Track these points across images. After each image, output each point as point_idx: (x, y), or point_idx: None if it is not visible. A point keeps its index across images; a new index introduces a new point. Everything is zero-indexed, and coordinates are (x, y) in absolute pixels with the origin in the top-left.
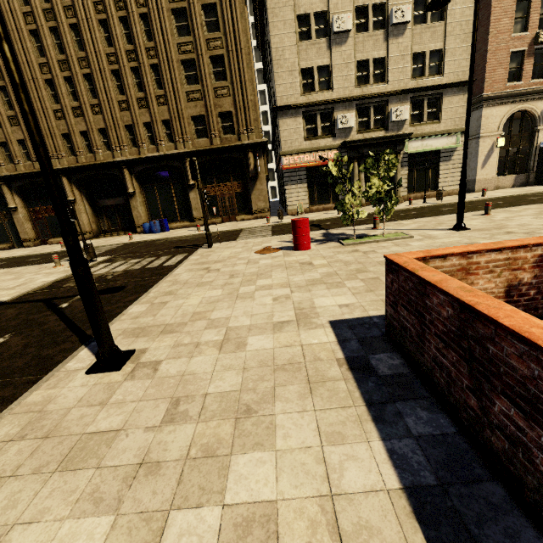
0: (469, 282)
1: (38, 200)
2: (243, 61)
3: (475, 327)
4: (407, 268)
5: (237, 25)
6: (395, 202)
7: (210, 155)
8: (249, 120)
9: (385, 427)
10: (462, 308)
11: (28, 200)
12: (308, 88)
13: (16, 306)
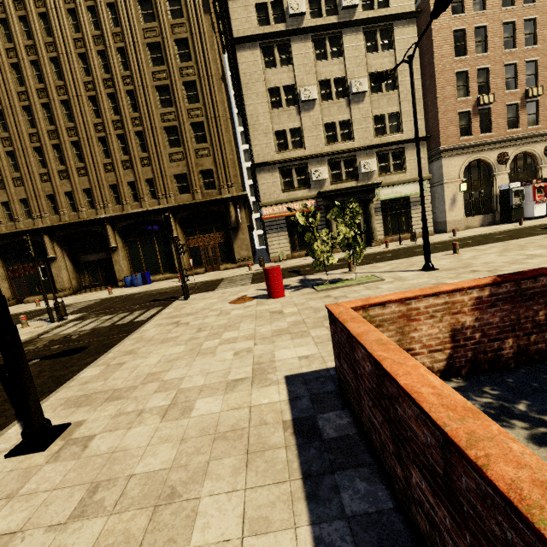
0: (412, 328)
1: (17, 259)
2: (222, 126)
3: (386, 385)
4: (339, 319)
5: (215, 98)
6: (363, 247)
7: (193, 209)
8: (228, 176)
9: (318, 506)
10: (375, 363)
11: (7, 259)
12: (282, 147)
13: None
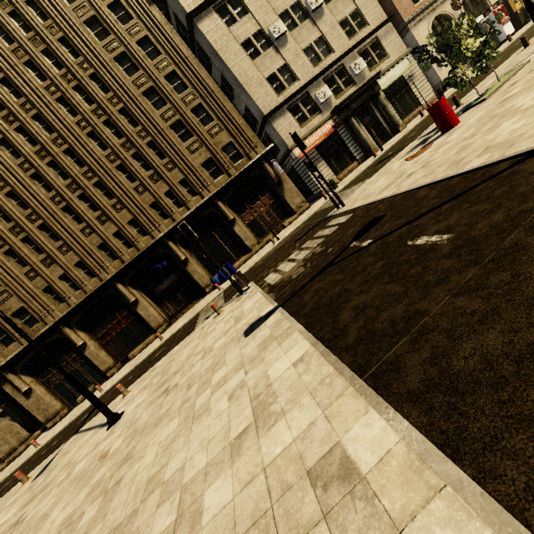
0: None
1: (100, 323)
2: (219, 98)
3: None
4: None
5: (200, 76)
6: (495, 45)
7: (233, 186)
8: (248, 139)
9: None
10: None
11: (91, 330)
12: (279, 90)
13: (309, 287)
